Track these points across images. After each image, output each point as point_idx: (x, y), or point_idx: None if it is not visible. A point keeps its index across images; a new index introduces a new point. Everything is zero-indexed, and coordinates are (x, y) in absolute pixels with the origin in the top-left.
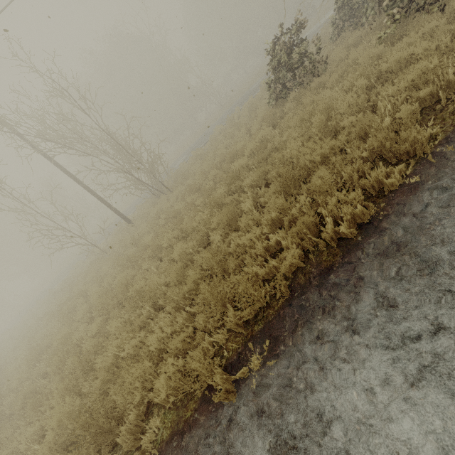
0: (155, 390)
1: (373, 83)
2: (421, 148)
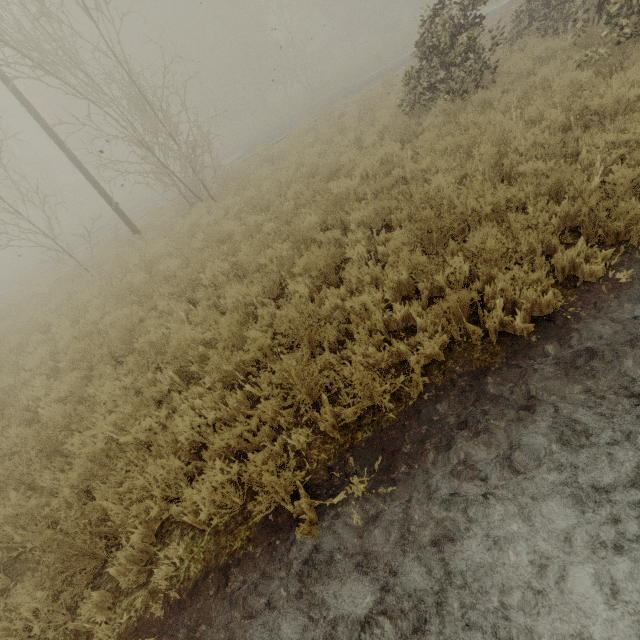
0: (185, 504)
1: (569, 123)
2: (636, 233)
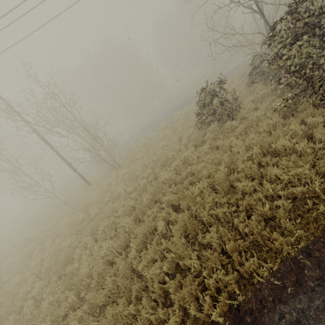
0: None
1: (266, 149)
2: (287, 248)
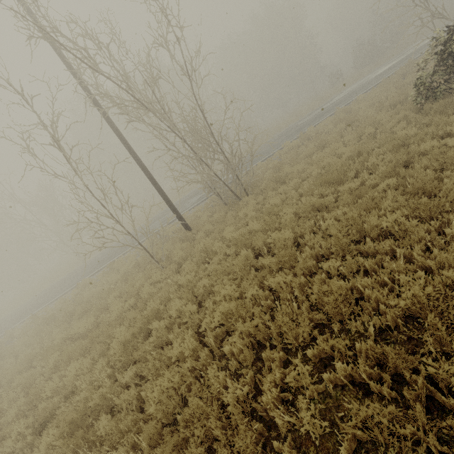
0: None
1: None
2: None
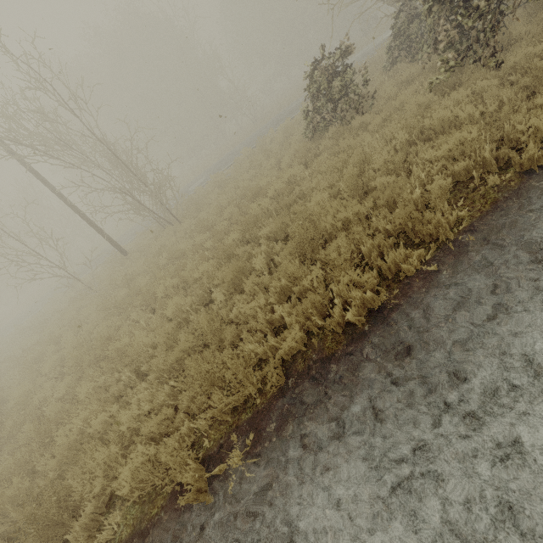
0: (119, 481)
1: (415, 138)
2: (445, 232)
